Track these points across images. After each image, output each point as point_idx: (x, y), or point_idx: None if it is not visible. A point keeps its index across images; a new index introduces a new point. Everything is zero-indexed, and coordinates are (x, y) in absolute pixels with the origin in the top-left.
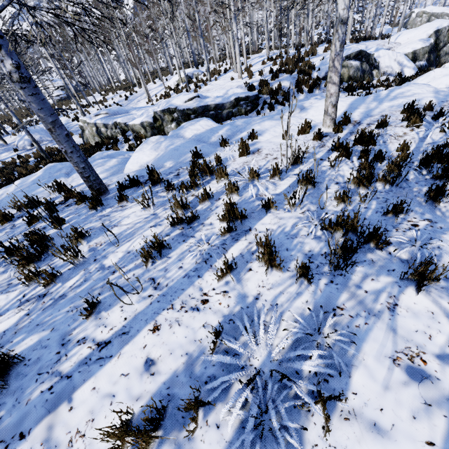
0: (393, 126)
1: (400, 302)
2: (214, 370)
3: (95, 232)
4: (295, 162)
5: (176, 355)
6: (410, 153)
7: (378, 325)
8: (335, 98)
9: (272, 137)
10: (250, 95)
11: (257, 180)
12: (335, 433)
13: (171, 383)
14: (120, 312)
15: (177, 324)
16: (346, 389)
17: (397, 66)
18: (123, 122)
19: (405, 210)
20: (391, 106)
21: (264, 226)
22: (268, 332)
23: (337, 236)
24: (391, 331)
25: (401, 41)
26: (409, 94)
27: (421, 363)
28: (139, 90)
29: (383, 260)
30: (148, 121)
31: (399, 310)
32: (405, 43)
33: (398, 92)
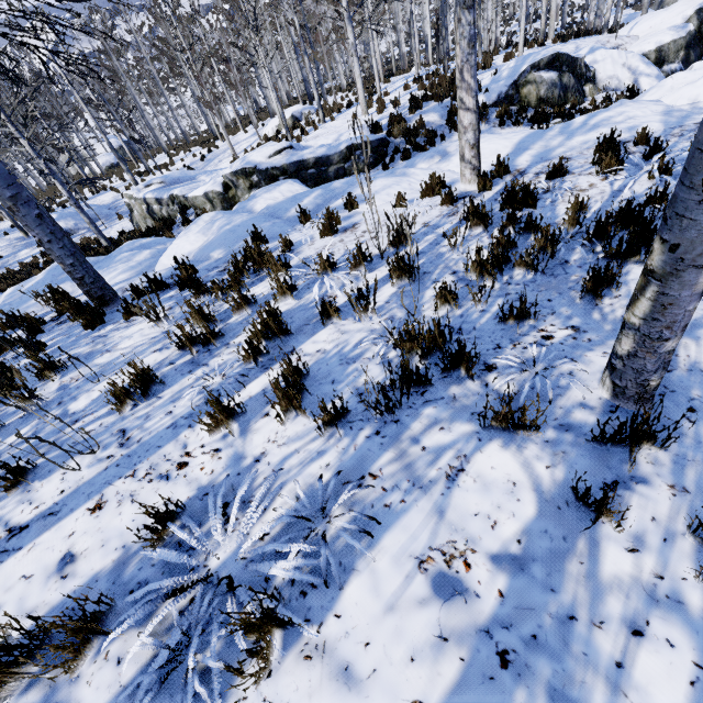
0: (577, 174)
1: (469, 466)
2: (151, 572)
3: (77, 361)
4: (398, 241)
5: (109, 548)
6: (579, 218)
7: (420, 504)
8: (473, 134)
9: (382, 204)
10: (371, 139)
11: (331, 273)
12: (281, 681)
13: (84, 591)
14: (59, 482)
15: (130, 500)
16: (328, 609)
17: (628, 76)
18: (182, 194)
19: (542, 312)
20: (585, 141)
21: (315, 346)
22: (245, 514)
23: (417, 359)
24: (436, 514)
25: (639, 33)
26: (620, 119)
27: (461, 569)
28: (222, 145)
29: (471, 396)
30: (215, 190)
31: (463, 479)
32: (645, 35)
33: (602, 117)
